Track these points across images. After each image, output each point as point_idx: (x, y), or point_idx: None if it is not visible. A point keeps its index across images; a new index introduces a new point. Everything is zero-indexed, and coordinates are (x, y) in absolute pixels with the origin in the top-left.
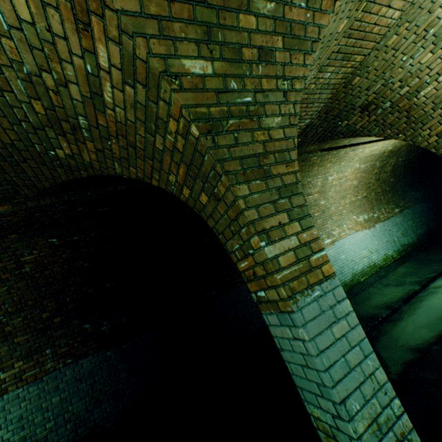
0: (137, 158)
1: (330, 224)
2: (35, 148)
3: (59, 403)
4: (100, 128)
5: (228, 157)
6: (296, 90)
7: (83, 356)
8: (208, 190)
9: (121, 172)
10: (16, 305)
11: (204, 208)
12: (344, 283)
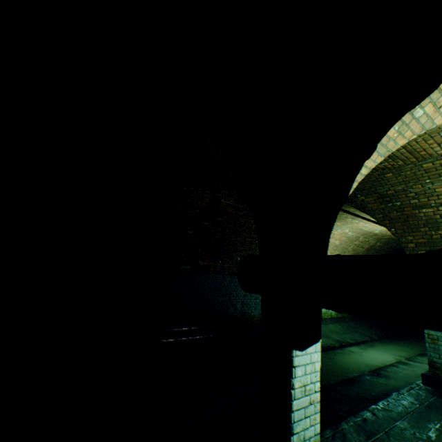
0: None
1: None
2: None
3: None
4: None
5: None
6: None
7: None
8: None
9: None
10: None
11: None
12: None
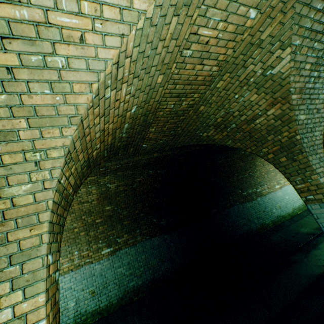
0: (248, 140)
1: (278, 176)
2: (196, 132)
3: (145, 259)
4: (239, 128)
5: (305, 146)
6: (323, 121)
7: (154, 236)
8: (289, 157)
9: (228, 144)
10: (125, 204)
11: (279, 163)
12: (288, 213)
